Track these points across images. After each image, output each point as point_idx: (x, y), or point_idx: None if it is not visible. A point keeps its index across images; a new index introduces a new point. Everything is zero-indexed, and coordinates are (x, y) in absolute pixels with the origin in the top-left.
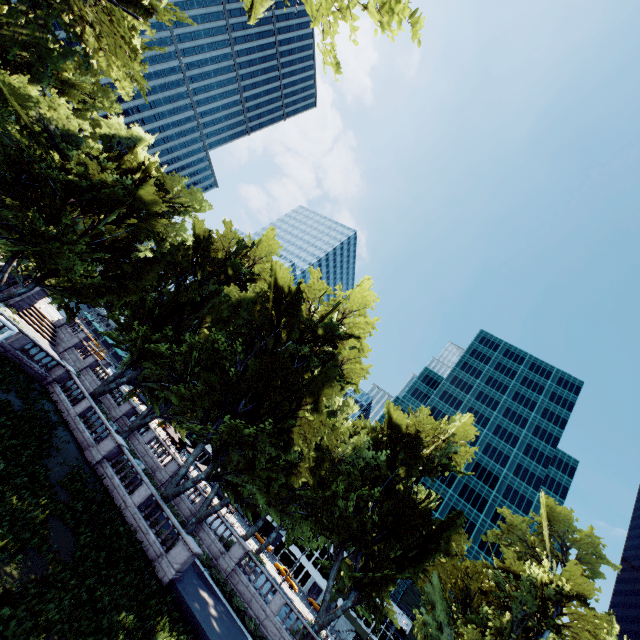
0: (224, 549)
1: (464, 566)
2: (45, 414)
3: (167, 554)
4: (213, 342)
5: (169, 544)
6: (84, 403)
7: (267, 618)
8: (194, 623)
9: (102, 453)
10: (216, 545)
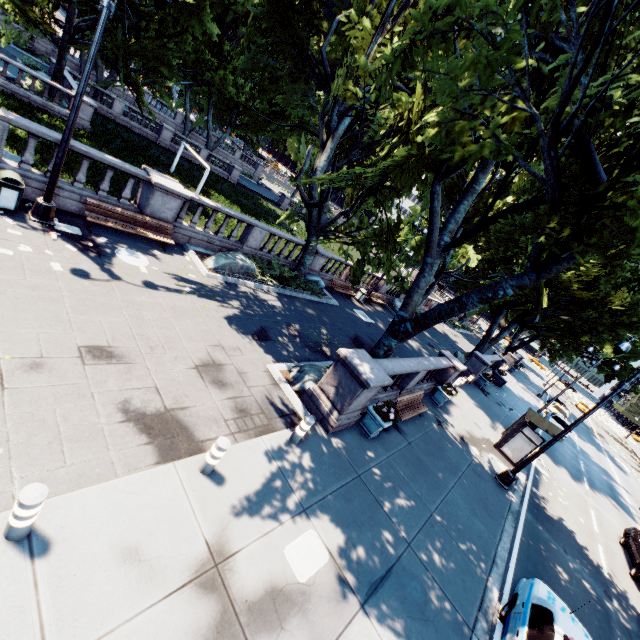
0: (205, 140)
1: (313, 121)
2: (143, 141)
3: (231, 175)
4: (235, 66)
5: (227, 170)
6: (118, 105)
7: (236, 161)
8: (249, 190)
9: (168, 141)
10: (200, 139)
